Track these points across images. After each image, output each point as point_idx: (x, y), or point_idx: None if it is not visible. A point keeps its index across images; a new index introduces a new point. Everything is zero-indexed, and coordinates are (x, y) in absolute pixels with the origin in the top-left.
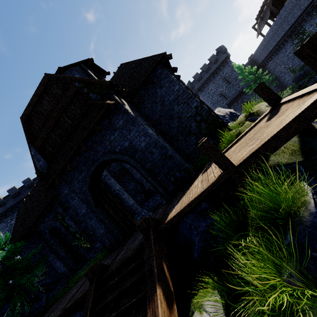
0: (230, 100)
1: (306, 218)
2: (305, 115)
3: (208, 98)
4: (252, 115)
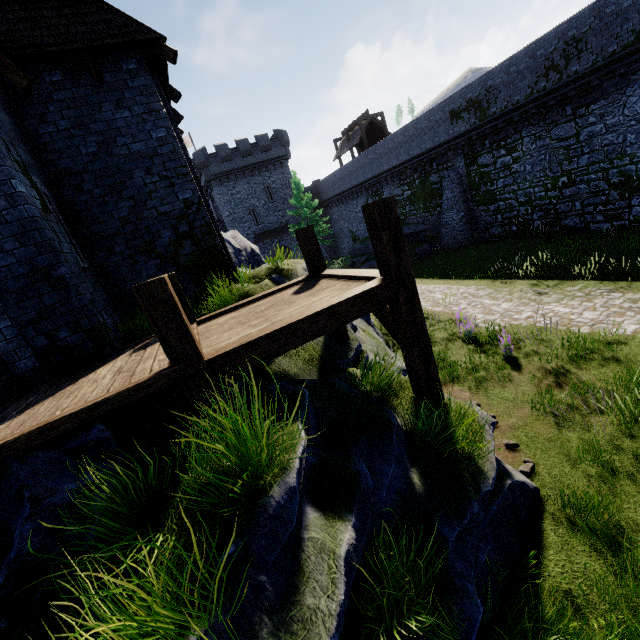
0: (263, 231)
1: (277, 499)
2: (342, 310)
3: (228, 203)
4: (280, 272)
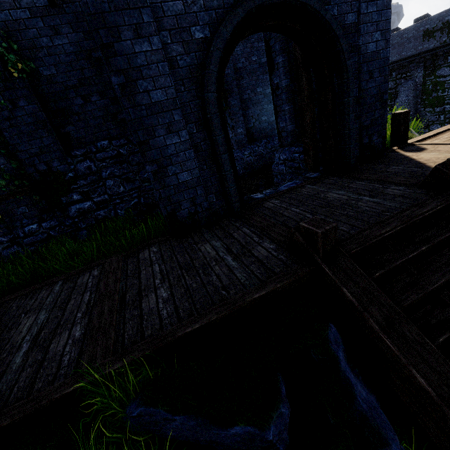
0: None
1: None
2: None
3: None
4: None
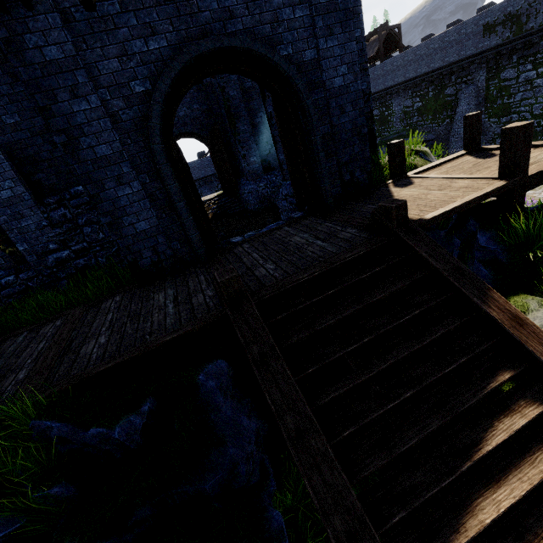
0: None
1: None
2: None
3: None
4: (422, 152)
